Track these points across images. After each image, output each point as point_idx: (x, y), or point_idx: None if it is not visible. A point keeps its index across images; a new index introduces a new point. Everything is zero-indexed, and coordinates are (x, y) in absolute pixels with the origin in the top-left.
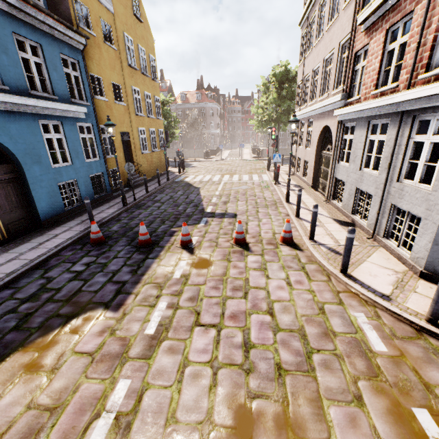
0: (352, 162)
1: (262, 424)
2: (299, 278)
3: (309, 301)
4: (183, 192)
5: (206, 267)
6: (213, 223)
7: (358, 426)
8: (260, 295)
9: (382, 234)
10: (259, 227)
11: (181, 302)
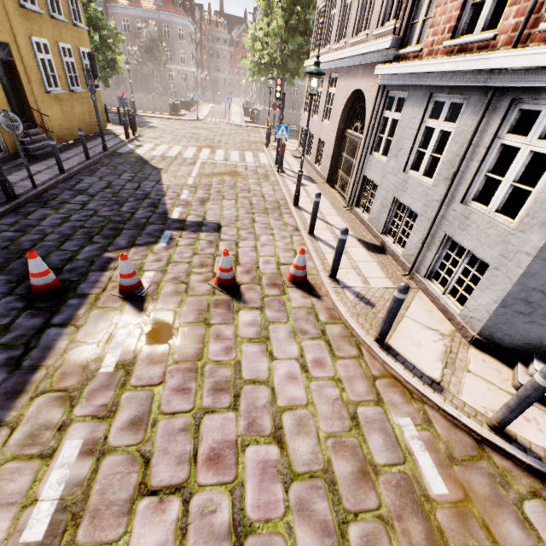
0: (393, 158)
1: None
2: (319, 355)
3: (335, 403)
4: (132, 175)
5: (166, 342)
6: (182, 243)
7: None
8: (260, 400)
9: (423, 273)
10: (256, 251)
11: (113, 435)
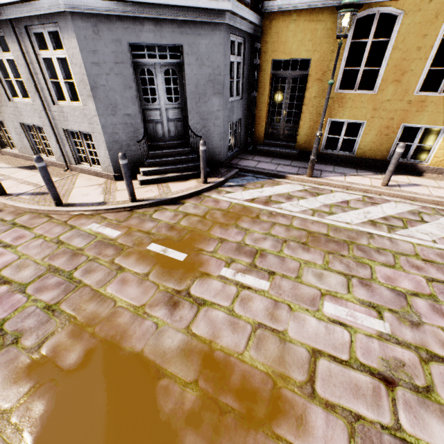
0: None
1: (62, 350)
2: (17, 235)
3: (42, 245)
4: None
5: None
6: None
7: (128, 281)
8: None
9: (74, 162)
10: None
11: None
